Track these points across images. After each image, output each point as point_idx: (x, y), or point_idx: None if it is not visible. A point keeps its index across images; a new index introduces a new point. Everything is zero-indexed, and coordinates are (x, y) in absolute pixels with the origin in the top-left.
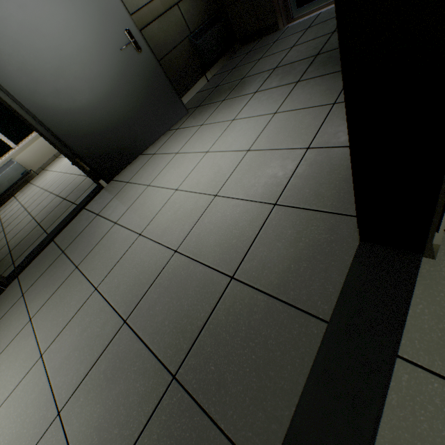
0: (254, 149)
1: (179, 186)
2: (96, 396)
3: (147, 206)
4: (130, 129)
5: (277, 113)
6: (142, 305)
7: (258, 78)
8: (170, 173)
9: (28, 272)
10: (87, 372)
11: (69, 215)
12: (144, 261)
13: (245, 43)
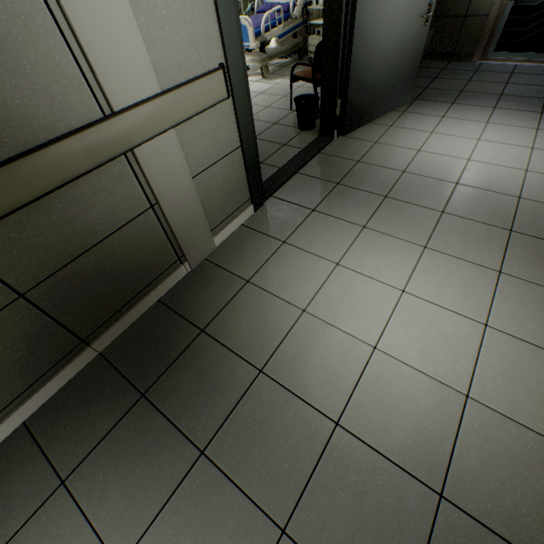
0: (538, 149)
1: (469, 158)
2: (530, 263)
3: (440, 166)
4: (381, 93)
5: (540, 130)
6: (518, 223)
7: (485, 97)
8: (441, 146)
9: (291, 194)
10: (503, 253)
11: (304, 155)
12: (487, 200)
13: (430, 58)
